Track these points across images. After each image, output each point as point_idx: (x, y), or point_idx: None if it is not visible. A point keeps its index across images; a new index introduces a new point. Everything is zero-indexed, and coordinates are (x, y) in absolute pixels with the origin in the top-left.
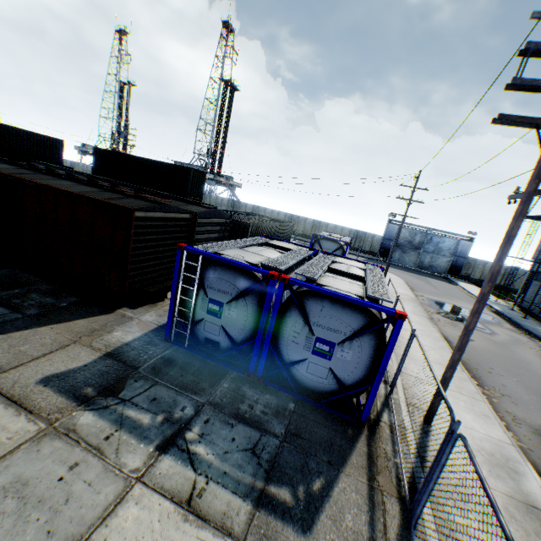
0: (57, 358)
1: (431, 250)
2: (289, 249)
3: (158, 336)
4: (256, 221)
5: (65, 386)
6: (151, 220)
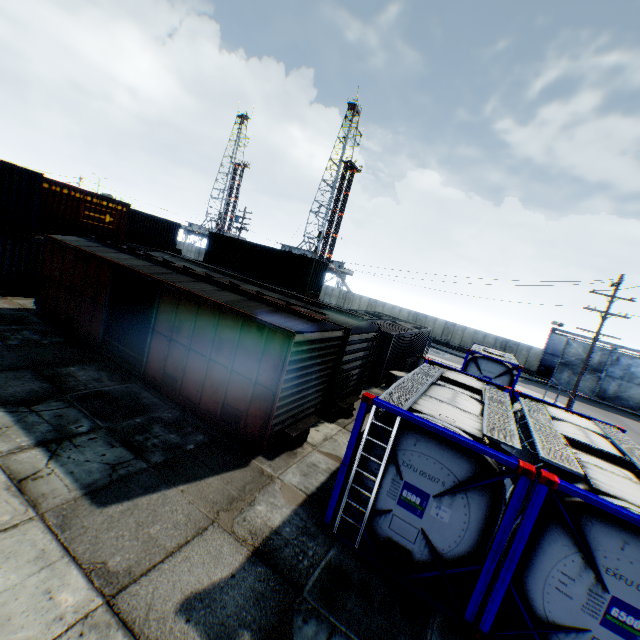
0: (195, 556)
1: (617, 375)
2: (476, 389)
3: (312, 517)
4: (392, 327)
5: (212, 623)
6: (306, 342)
